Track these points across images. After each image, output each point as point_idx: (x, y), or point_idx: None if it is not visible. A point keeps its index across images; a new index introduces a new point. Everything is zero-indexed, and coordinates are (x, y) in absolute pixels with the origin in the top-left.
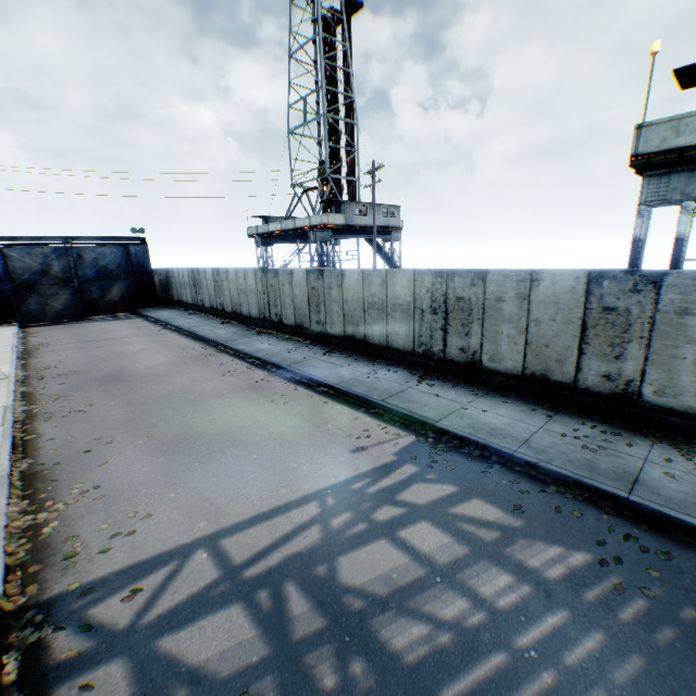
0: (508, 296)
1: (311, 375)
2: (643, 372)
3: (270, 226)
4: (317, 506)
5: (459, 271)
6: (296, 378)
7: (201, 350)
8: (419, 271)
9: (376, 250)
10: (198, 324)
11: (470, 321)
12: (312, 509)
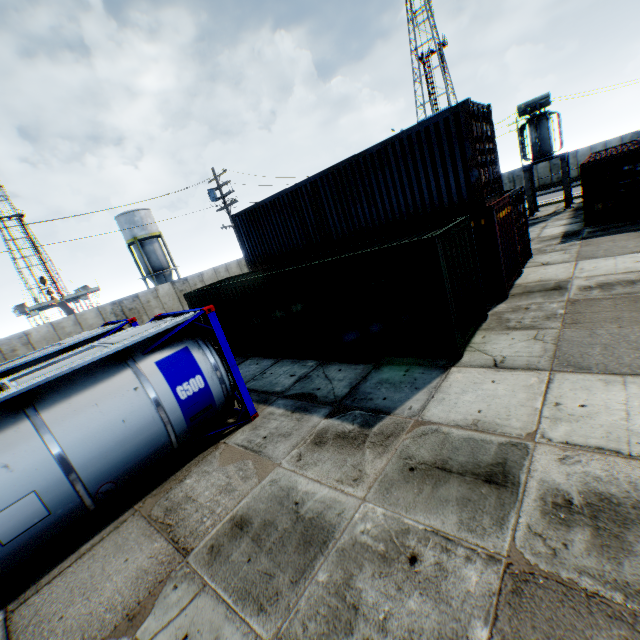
0: None
1: None
2: None
3: None
4: None
5: None
6: None
7: None
8: (622, 135)
9: None
10: None
11: None
12: None
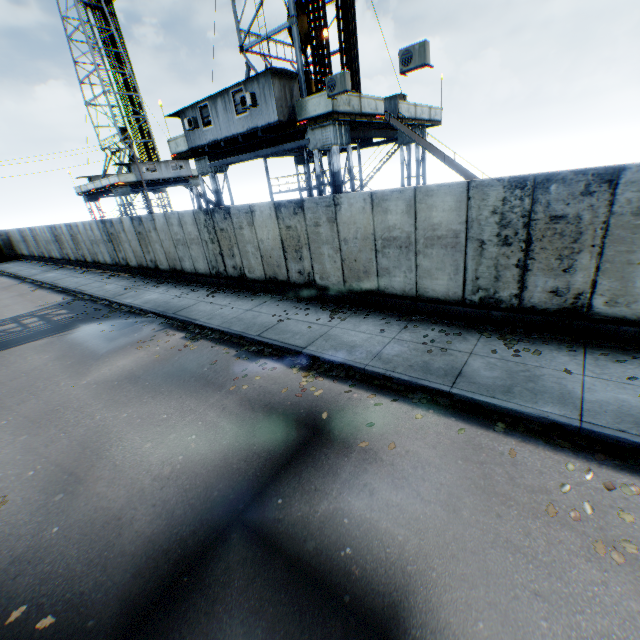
0: (121, 230)
1: (57, 284)
2: (155, 257)
3: (88, 186)
4: (2, 321)
5: (107, 220)
6: (52, 287)
7: (13, 283)
8: (98, 221)
9: None
10: (25, 269)
11: (119, 244)
12: None
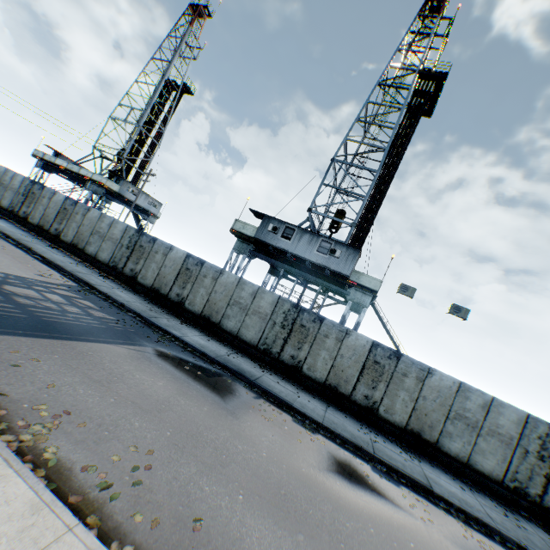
0: (160, 252)
1: (33, 248)
2: (188, 295)
3: (58, 160)
4: (4, 275)
5: (147, 234)
6: (20, 246)
7: None
8: (130, 226)
9: (137, 222)
10: None
11: (141, 257)
12: (1, 274)
